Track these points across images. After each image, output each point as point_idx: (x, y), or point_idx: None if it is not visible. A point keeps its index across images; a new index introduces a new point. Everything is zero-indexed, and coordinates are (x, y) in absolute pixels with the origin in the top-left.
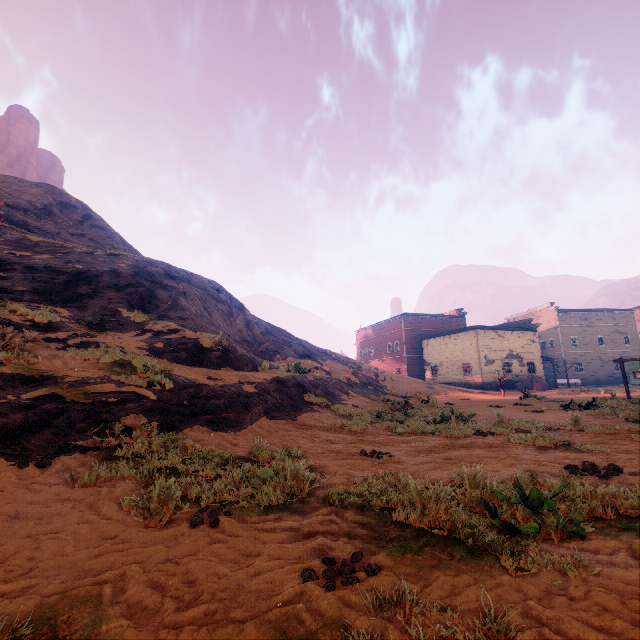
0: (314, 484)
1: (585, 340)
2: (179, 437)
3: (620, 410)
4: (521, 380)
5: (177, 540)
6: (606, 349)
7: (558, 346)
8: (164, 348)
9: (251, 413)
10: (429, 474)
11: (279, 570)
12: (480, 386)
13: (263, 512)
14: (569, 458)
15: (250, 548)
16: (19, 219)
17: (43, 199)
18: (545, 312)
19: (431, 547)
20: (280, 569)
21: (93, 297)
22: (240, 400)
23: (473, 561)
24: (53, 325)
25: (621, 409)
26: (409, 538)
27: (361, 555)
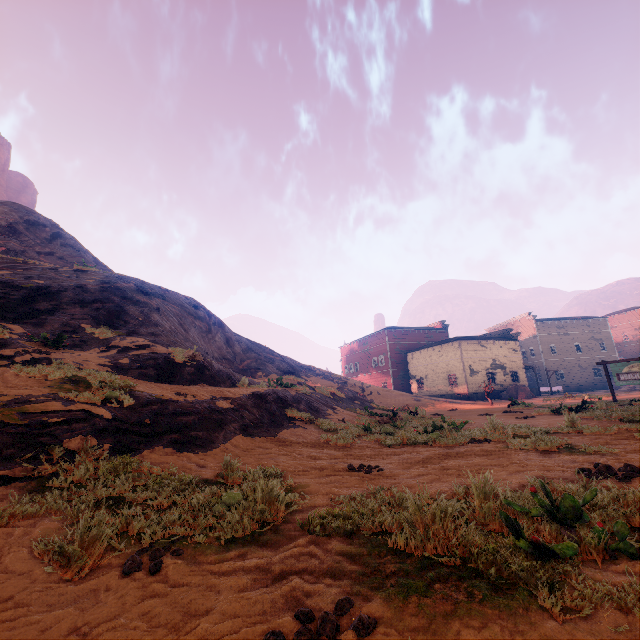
0: (291, 507)
1: (563, 348)
2: (134, 460)
3: (611, 411)
4: (506, 389)
5: (97, 597)
6: (584, 356)
7: (538, 354)
8: (130, 364)
9: (225, 430)
10: (427, 488)
11: (231, 637)
12: (466, 397)
13: (223, 548)
14: (577, 461)
15: (197, 603)
16: None
17: (8, 217)
18: (524, 322)
19: (442, 584)
20: (233, 635)
21: (53, 313)
22: (212, 416)
23: (501, 602)
24: None
25: (612, 410)
26: (412, 572)
27: (349, 603)
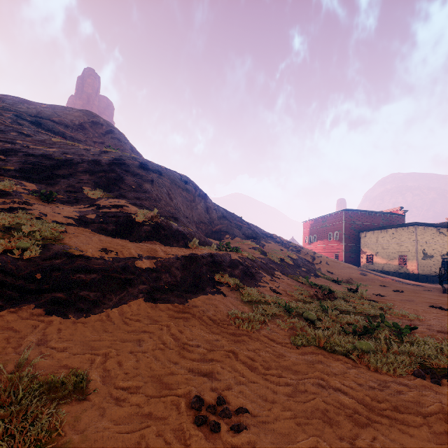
0: None
1: None
2: None
3: None
4: None
5: None
6: None
7: None
8: (94, 219)
9: (125, 292)
10: None
11: None
12: (415, 277)
13: None
14: None
15: None
16: (60, 130)
17: (80, 119)
18: None
19: None
20: None
21: (67, 177)
22: (120, 276)
23: None
24: (1, 193)
25: None
26: None
27: None
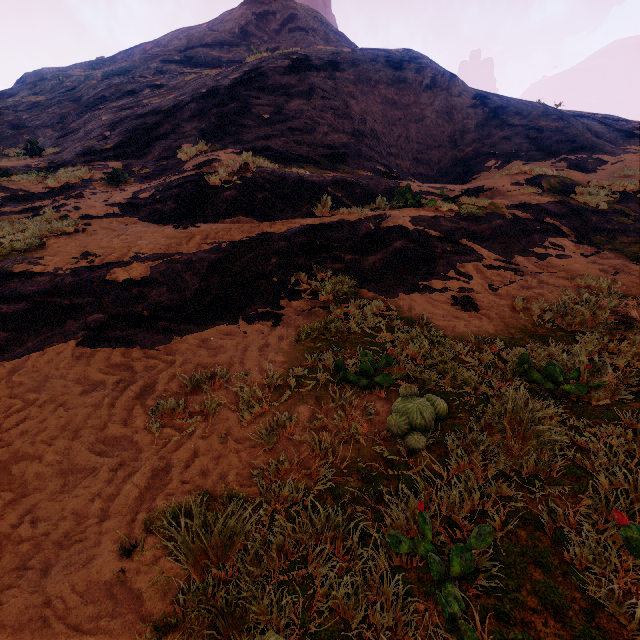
0: None
1: None
2: None
3: None
4: None
5: None
6: None
7: None
8: (147, 199)
9: (57, 330)
10: None
11: None
12: None
13: None
14: None
15: None
16: (213, 58)
17: (241, 20)
18: None
19: None
20: None
21: (166, 137)
22: (62, 302)
23: None
24: (65, 188)
25: None
26: None
27: None
